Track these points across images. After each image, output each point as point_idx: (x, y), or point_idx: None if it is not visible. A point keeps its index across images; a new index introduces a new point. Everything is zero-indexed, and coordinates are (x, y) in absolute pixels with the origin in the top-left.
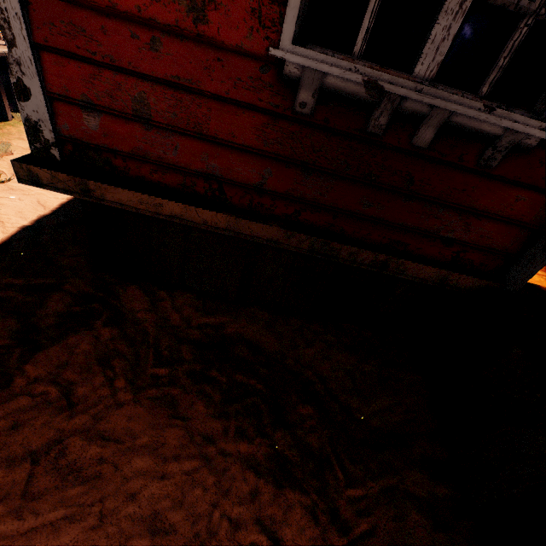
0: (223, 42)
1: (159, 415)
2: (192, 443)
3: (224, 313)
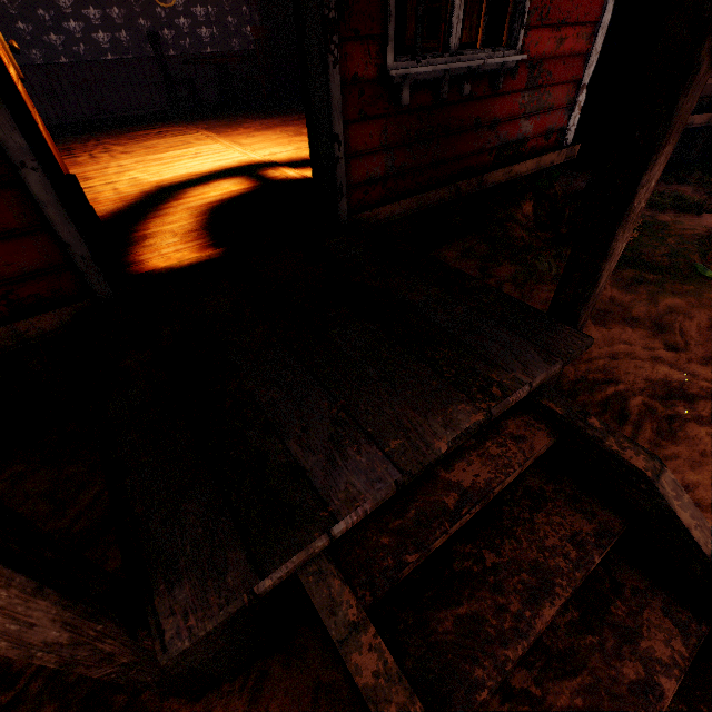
0: None
1: None
2: None
3: None
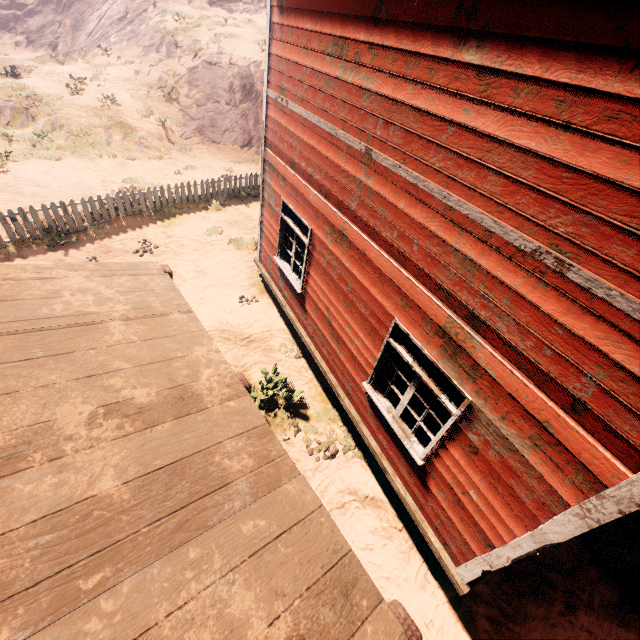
0: None
1: (530, 624)
2: (546, 624)
3: None
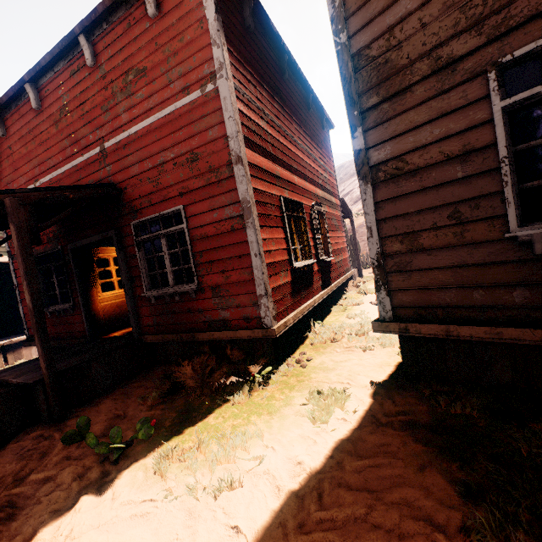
0: None
1: None
2: None
3: None
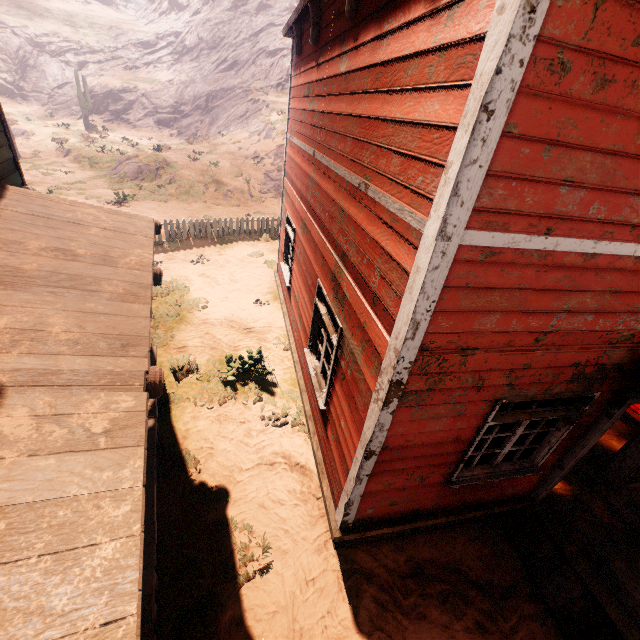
0: (430, 482)
1: (423, 624)
2: (443, 632)
3: (408, 546)
